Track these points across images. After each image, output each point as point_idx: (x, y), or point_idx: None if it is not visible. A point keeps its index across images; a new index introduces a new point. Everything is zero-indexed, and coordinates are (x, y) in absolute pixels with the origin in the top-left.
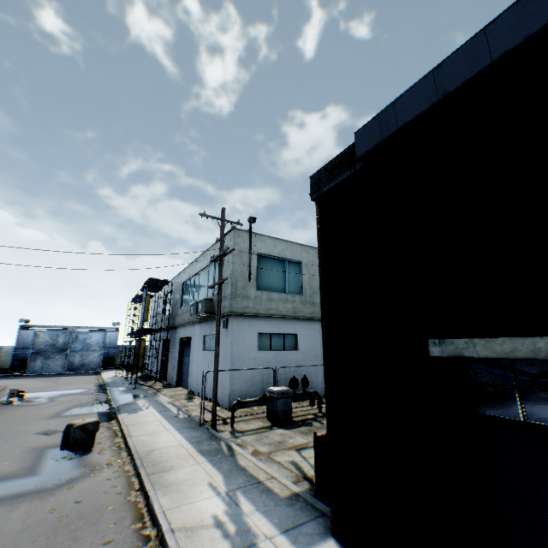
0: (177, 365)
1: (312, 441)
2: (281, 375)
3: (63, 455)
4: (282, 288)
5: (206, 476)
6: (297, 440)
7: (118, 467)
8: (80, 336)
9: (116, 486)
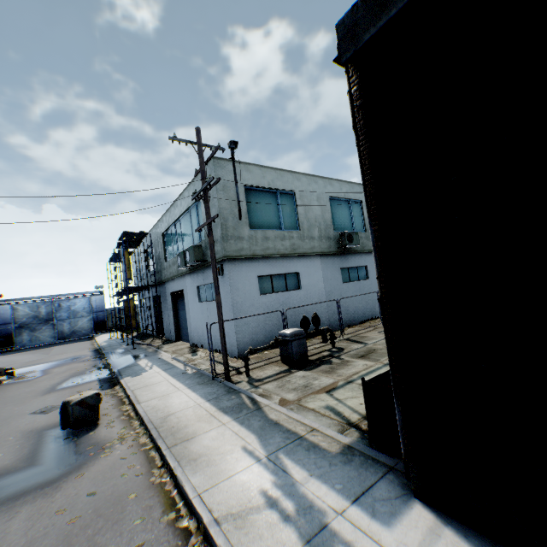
0: (173, 320)
1: (339, 380)
2: (287, 316)
3: (66, 435)
4: (277, 224)
5: (237, 440)
6: (323, 381)
7: (132, 442)
8: (62, 304)
9: (133, 467)
